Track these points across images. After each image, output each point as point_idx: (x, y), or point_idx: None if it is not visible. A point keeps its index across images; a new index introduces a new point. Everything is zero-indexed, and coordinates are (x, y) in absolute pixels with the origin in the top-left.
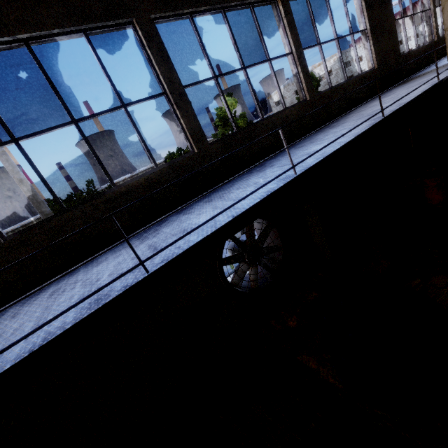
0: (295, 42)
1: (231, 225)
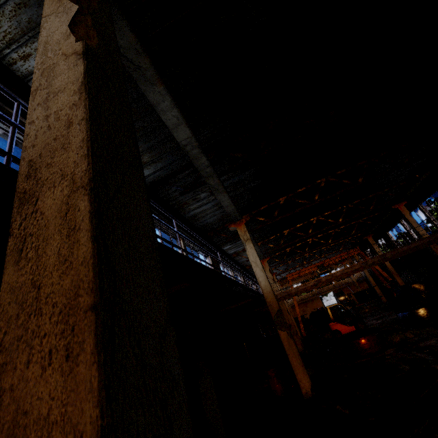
0: None
1: (210, 270)
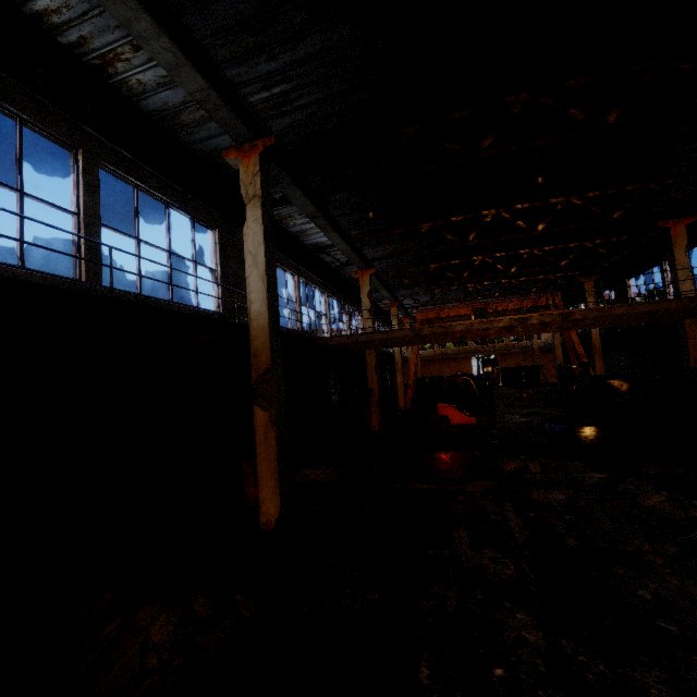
0: (89, 207)
1: None
